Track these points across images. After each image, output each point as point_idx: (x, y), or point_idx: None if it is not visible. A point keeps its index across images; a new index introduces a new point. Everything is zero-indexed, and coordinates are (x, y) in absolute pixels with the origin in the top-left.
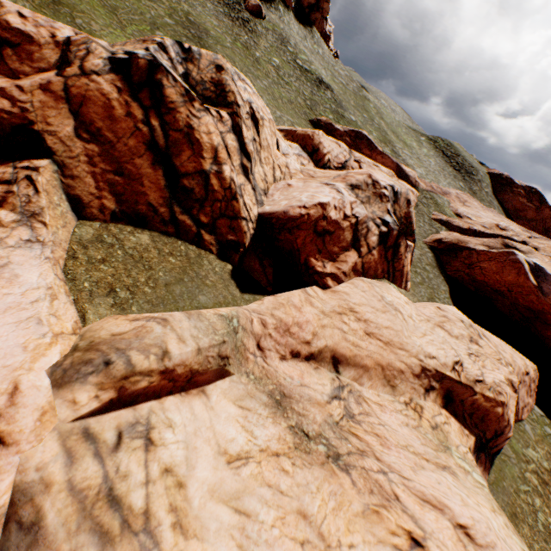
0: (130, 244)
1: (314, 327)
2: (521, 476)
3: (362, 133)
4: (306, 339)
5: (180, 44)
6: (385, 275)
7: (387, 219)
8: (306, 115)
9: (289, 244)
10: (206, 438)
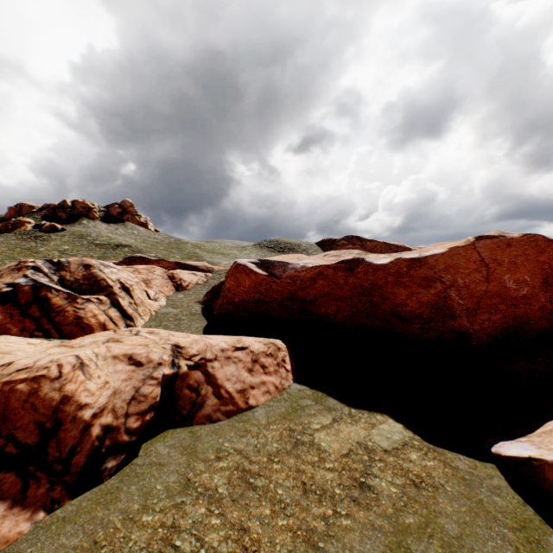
0: None
1: None
2: (178, 485)
3: (134, 255)
4: None
5: None
6: (37, 334)
7: (20, 280)
8: None
9: None
10: None
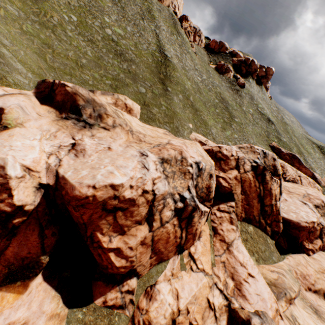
0: (249, 231)
1: (314, 277)
2: None
3: (295, 155)
4: (311, 282)
5: (262, 151)
6: None
7: None
8: (266, 141)
9: (296, 234)
10: (306, 324)
